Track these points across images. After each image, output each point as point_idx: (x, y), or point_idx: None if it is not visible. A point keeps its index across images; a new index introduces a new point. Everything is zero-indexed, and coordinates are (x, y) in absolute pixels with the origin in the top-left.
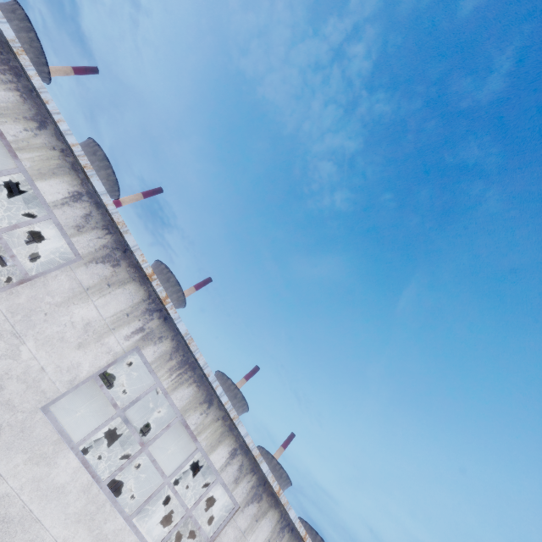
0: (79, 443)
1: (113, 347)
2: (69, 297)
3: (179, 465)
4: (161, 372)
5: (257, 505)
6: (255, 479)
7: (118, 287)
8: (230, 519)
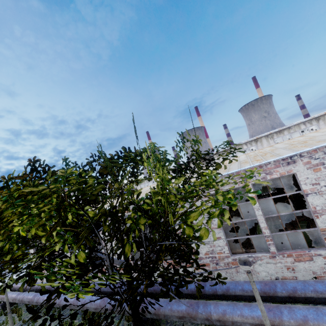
0: None
1: None
2: (325, 126)
3: None
4: None
5: None
6: None
7: (325, 119)
8: None
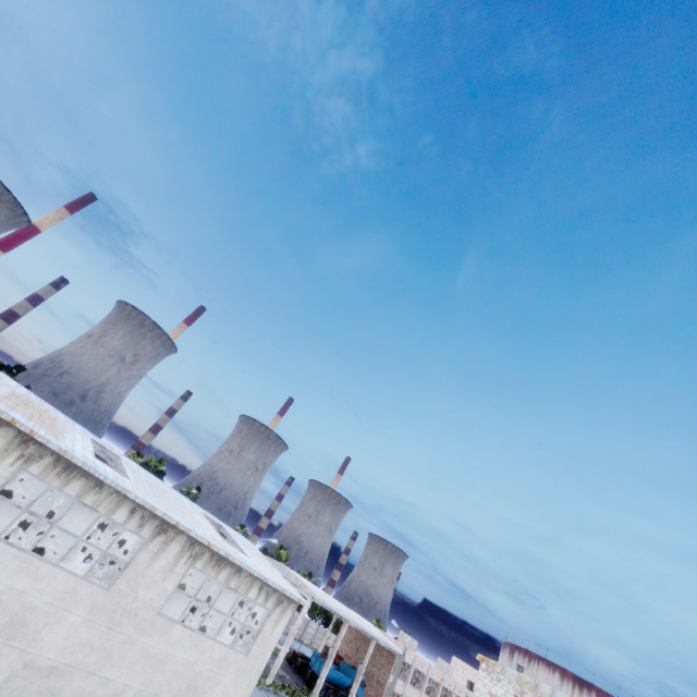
0: (0, 534)
1: (2, 474)
2: None
3: (88, 528)
4: (50, 478)
5: (164, 535)
6: (158, 521)
7: None
8: (142, 548)
